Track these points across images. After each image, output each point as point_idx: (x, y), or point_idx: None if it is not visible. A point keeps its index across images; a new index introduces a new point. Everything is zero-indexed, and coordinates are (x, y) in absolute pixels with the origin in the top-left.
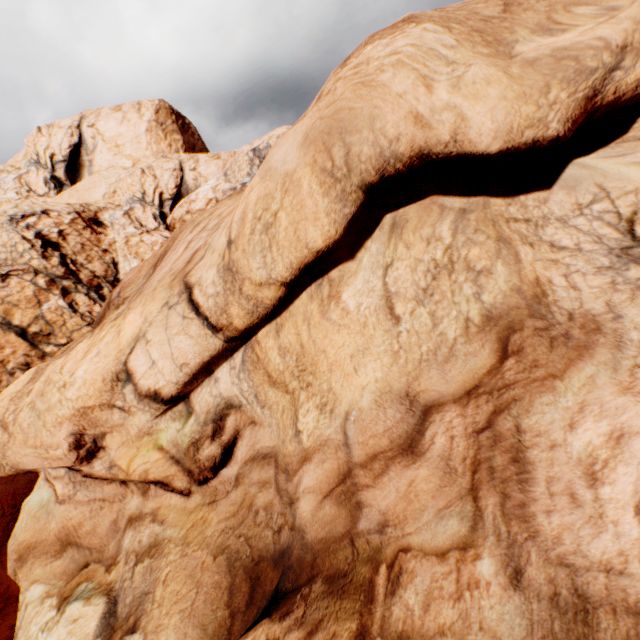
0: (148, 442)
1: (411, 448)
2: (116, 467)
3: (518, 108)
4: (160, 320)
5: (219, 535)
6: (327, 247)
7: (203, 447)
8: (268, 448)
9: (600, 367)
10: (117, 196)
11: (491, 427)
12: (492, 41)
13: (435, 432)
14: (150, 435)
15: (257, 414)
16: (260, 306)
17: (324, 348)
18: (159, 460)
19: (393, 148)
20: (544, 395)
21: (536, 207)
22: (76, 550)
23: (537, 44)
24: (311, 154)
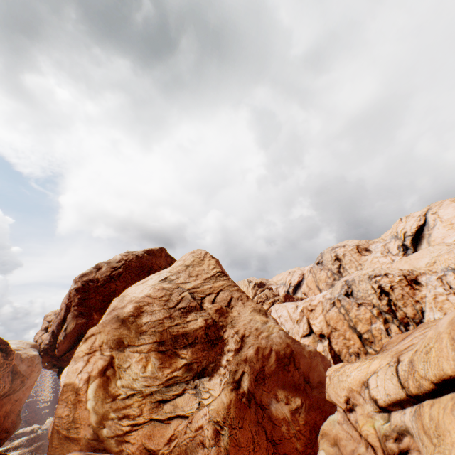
0: (370, 421)
1: None
2: (357, 423)
3: None
4: (384, 369)
5: None
6: None
7: (388, 440)
8: None
9: None
10: (434, 265)
11: None
12: None
13: None
14: (371, 418)
15: (420, 446)
16: (421, 386)
17: (448, 429)
18: (372, 433)
19: None
20: None
21: None
22: (337, 449)
23: None
24: (449, 328)
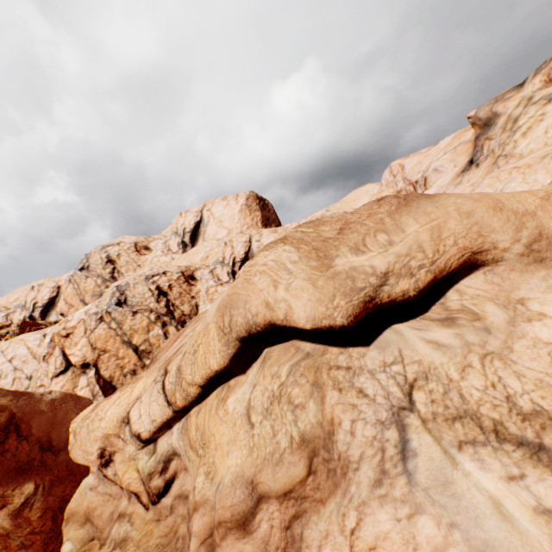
0: (133, 464)
1: (244, 525)
2: (117, 475)
3: (317, 307)
4: (150, 389)
5: (154, 547)
6: (221, 369)
7: (154, 478)
8: (188, 491)
9: (335, 506)
10: (208, 259)
11: (290, 527)
12: (322, 256)
13: (262, 517)
14: (135, 460)
15: (187, 464)
16: (189, 395)
17: (214, 432)
18: (136, 478)
19: (254, 319)
20: (315, 514)
21: (357, 358)
22: (91, 525)
23: (347, 260)
24: (217, 316)
